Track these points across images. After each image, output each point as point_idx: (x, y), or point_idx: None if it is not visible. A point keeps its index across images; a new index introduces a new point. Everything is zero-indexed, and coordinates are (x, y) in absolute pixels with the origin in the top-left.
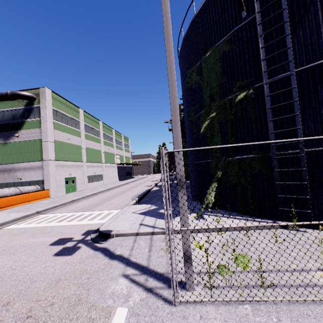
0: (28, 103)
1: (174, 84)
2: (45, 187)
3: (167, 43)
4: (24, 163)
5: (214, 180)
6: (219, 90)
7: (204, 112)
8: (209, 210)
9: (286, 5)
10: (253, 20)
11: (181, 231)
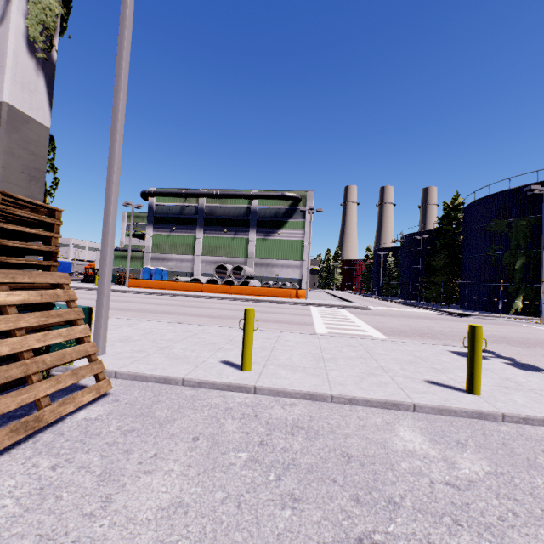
0: (293, 203)
1: None
2: (302, 286)
3: (543, 247)
4: (283, 261)
5: (519, 296)
6: (527, 244)
7: (509, 253)
8: (519, 311)
9: None
10: None
11: (542, 305)
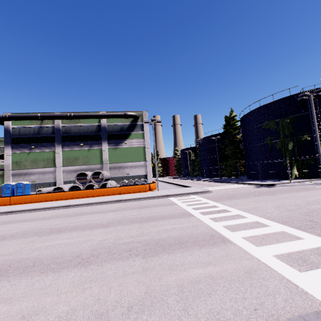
0: (133, 120)
1: (319, 141)
2: (148, 180)
3: (317, 133)
4: (131, 163)
5: (293, 167)
6: (291, 134)
7: (280, 141)
8: (297, 176)
9: (320, 115)
10: (306, 114)
11: None
